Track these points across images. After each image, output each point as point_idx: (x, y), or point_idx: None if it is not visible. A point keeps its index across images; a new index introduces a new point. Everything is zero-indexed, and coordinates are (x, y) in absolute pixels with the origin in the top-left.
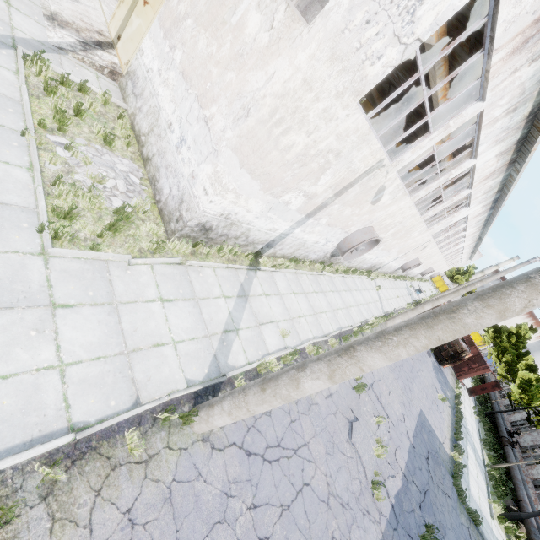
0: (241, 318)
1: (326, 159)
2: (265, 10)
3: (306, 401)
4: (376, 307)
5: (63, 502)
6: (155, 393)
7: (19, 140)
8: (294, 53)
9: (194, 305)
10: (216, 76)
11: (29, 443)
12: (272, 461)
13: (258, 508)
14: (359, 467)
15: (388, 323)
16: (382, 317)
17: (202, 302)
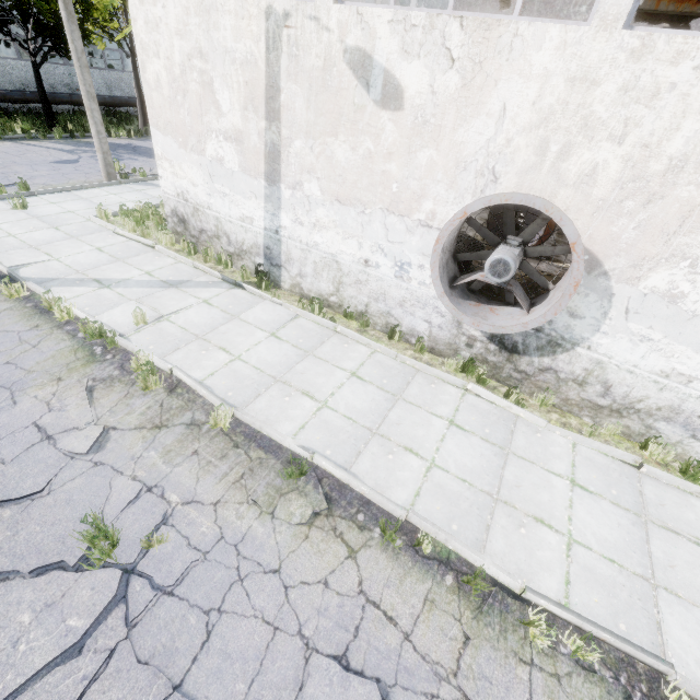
0: (130, 288)
1: (198, 69)
2: None
3: (18, 379)
4: None
5: None
6: None
7: None
8: None
9: (111, 261)
10: None
11: None
12: None
13: None
14: None
15: None
16: None
17: (121, 264)
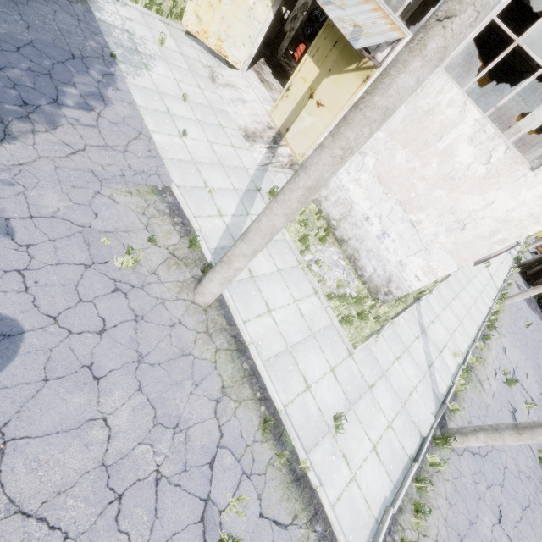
0: (430, 351)
1: None
2: (479, 146)
3: (483, 405)
4: (491, 288)
5: (426, 498)
6: (426, 428)
7: (301, 273)
8: (518, 190)
9: (409, 354)
10: (421, 189)
11: (403, 471)
12: (484, 455)
13: (490, 488)
14: (527, 447)
15: (505, 302)
16: (501, 299)
17: (410, 349)
